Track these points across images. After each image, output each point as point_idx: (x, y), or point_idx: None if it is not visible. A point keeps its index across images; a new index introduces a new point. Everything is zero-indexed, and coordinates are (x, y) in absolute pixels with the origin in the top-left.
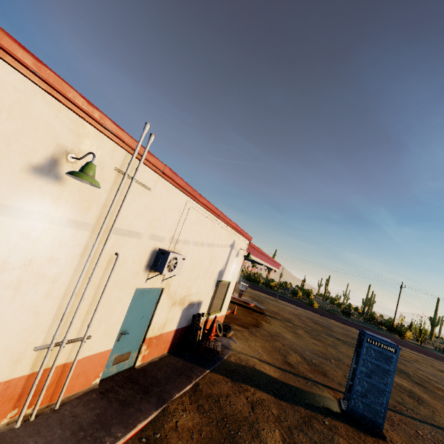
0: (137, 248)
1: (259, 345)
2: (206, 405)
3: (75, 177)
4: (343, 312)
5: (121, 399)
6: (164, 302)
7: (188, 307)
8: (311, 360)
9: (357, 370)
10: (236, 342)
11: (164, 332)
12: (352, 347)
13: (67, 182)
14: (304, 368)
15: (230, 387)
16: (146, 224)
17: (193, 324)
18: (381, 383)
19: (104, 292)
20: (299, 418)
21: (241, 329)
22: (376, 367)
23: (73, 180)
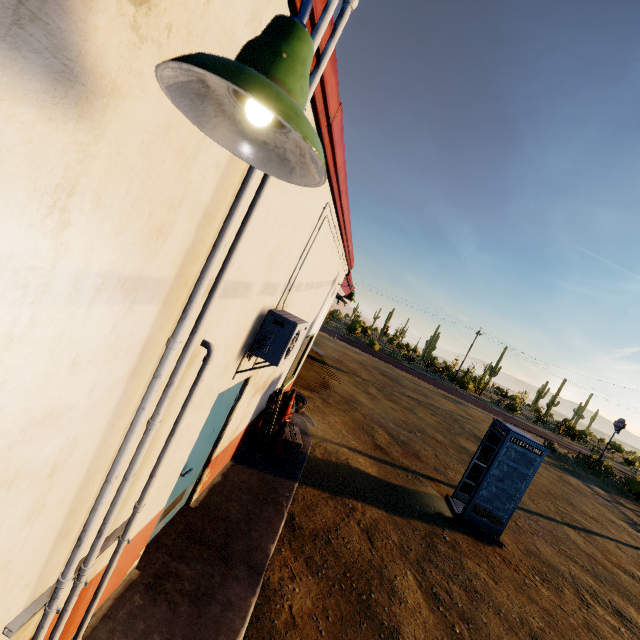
0: (237, 319)
1: (340, 422)
2: (316, 555)
3: (184, 95)
4: (405, 356)
5: (190, 589)
6: (245, 397)
7: (267, 389)
8: (398, 437)
9: (488, 473)
10: (313, 420)
11: (234, 437)
12: (428, 409)
13: (106, 110)
14: (397, 451)
15: (334, 509)
16: (264, 261)
17: (267, 409)
18: (514, 488)
19: (174, 436)
20: (421, 541)
21: (310, 394)
22: (512, 470)
23: (129, 100)
